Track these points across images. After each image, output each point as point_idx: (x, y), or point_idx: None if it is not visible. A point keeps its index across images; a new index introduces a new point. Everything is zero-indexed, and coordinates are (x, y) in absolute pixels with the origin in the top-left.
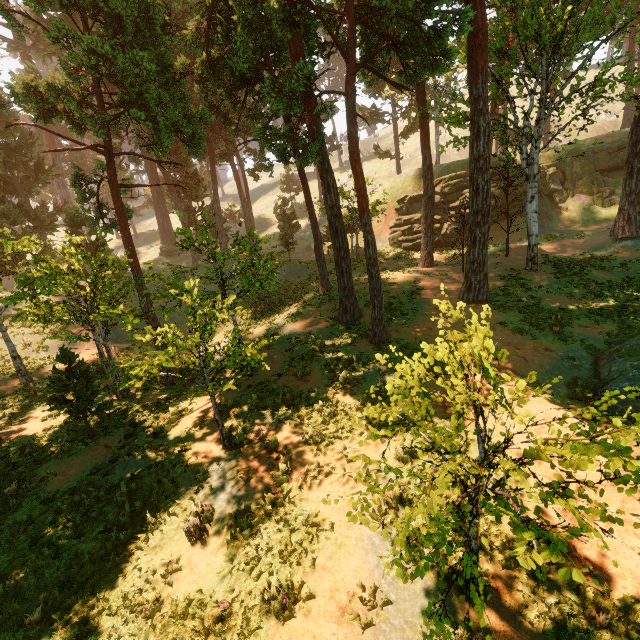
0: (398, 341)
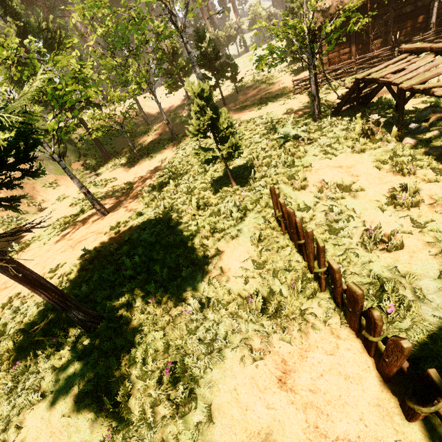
0: None
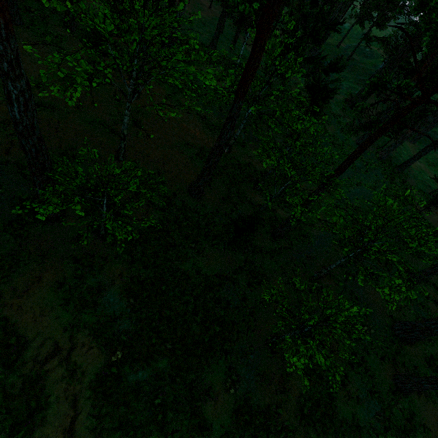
0: (411, 402)
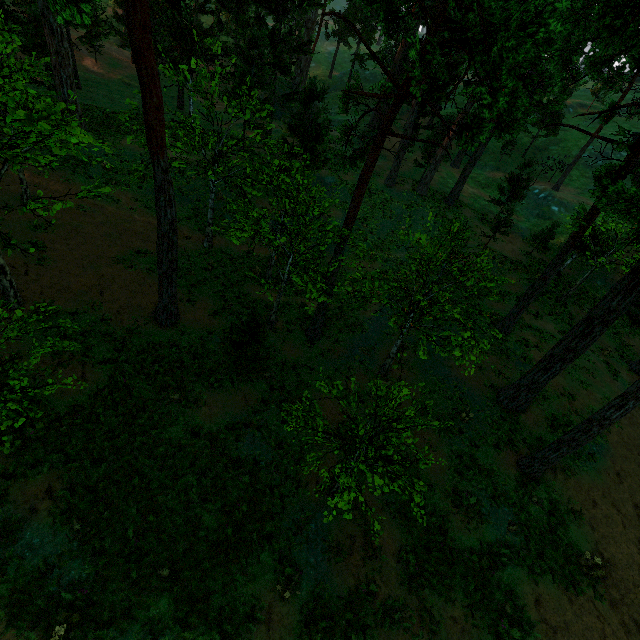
0: (548, 487)
